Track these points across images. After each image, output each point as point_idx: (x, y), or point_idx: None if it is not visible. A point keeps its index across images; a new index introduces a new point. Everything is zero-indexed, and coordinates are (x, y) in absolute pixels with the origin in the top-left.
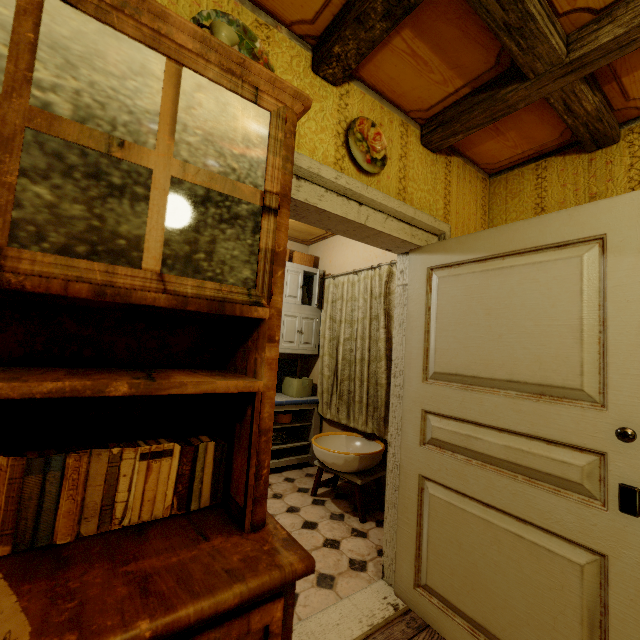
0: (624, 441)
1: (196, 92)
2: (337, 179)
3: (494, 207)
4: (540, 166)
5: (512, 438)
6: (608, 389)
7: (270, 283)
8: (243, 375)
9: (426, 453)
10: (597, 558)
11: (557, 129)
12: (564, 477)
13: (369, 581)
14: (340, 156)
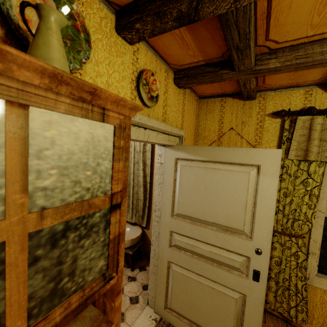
0: (258, 255)
1: (47, 130)
2: (134, 117)
3: (200, 115)
4: (223, 100)
5: (213, 247)
6: (254, 232)
7: (117, 258)
8: (92, 306)
9: (172, 251)
10: (242, 295)
11: (234, 87)
12: (233, 266)
13: (141, 308)
14: (133, 96)
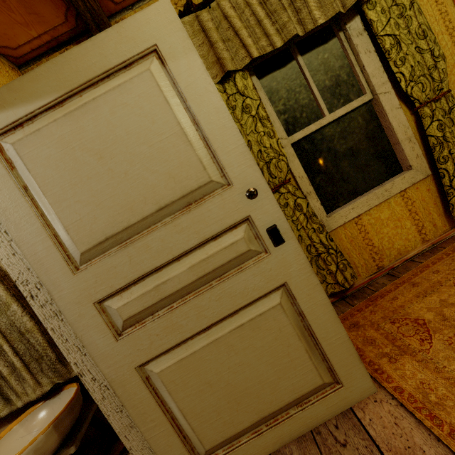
0: (254, 198)
1: None
2: None
3: None
4: None
5: (190, 257)
6: (226, 169)
7: None
8: None
9: (128, 341)
10: (282, 290)
11: (59, 8)
12: (239, 254)
13: None
14: None
